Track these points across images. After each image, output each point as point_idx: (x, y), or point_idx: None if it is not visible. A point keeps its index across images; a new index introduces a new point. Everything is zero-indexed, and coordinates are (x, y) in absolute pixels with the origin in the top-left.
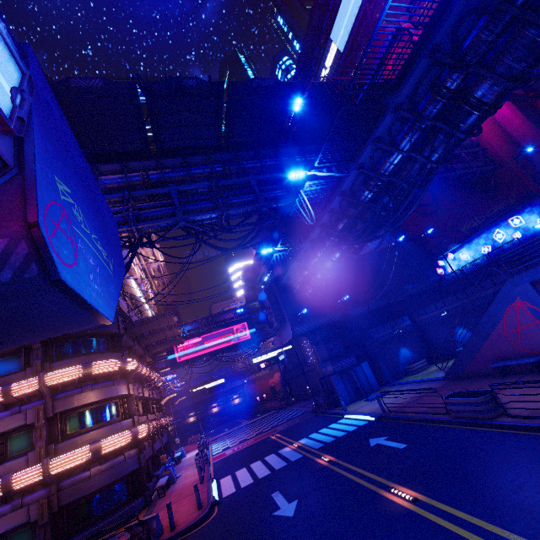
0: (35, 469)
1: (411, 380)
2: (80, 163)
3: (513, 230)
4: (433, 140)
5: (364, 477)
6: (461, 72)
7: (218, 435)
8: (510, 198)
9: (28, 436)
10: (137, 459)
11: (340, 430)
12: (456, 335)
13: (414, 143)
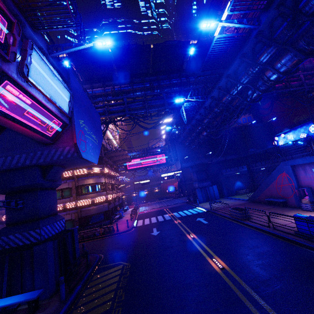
0: (73, 203)
1: (234, 198)
2: (86, 102)
3: None
4: (246, 92)
5: (185, 229)
6: (253, 69)
7: (144, 204)
8: None
9: (69, 191)
10: (108, 207)
11: (190, 212)
12: None
13: (238, 91)
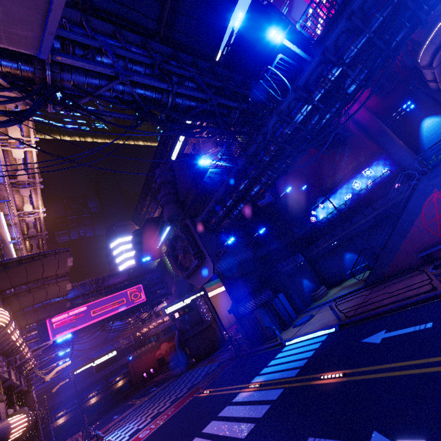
0: None
1: (326, 301)
2: None
3: (366, 179)
4: (399, 20)
5: None
6: None
7: (107, 426)
8: (360, 158)
9: None
10: None
11: (300, 353)
12: (345, 260)
13: (381, 24)
